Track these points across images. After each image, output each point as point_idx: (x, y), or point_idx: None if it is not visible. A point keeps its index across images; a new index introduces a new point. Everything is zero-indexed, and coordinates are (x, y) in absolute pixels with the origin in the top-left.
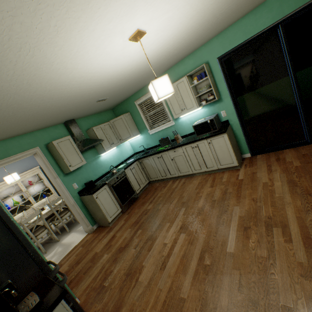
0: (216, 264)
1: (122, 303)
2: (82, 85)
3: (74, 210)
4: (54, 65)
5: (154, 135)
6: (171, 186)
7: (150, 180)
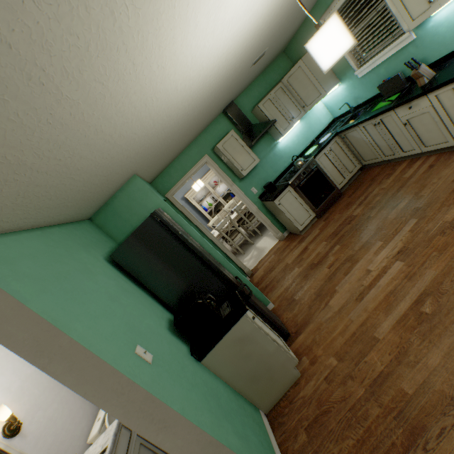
0: (439, 316)
1: (309, 319)
2: (220, 72)
3: (258, 217)
4: (178, 88)
5: (368, 77)
6: (401, 175)
7: (364, 163)
